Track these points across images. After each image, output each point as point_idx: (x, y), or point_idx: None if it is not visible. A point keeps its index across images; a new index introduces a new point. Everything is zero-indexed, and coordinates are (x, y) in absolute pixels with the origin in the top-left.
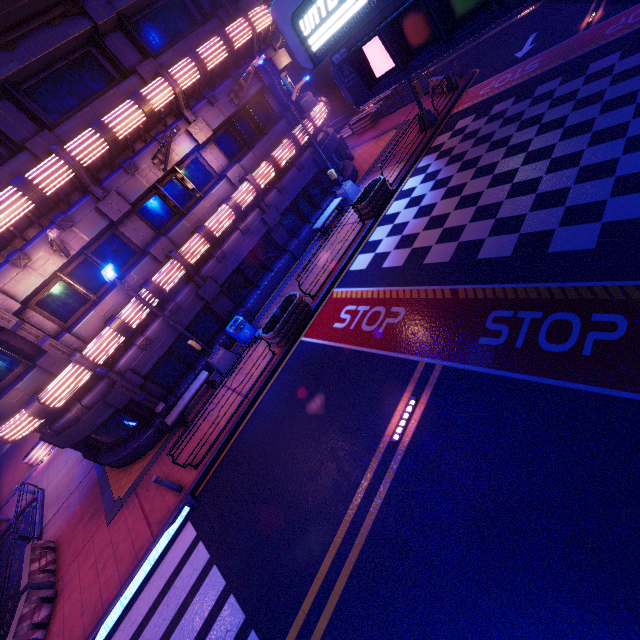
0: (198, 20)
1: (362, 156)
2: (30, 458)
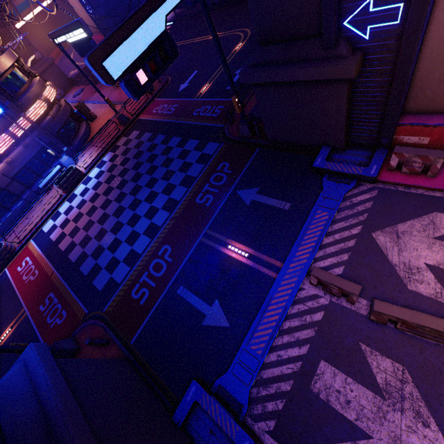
0: None
1: (100, 119)
2: None
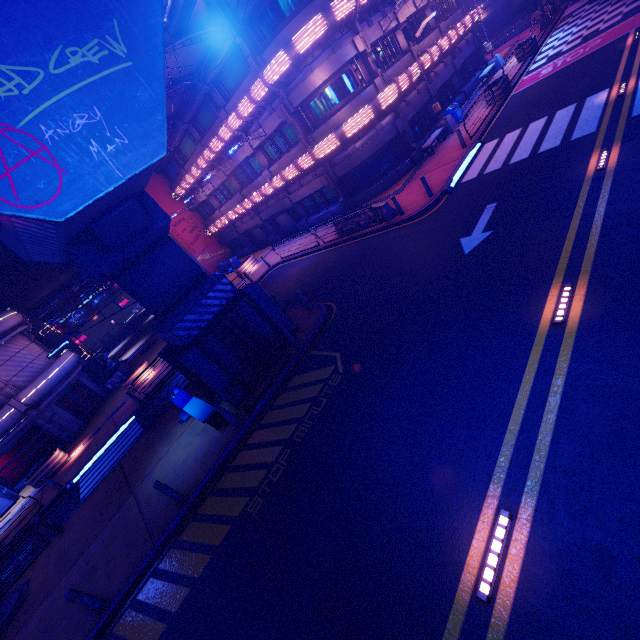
0: None
1: None
2: (242, 268)
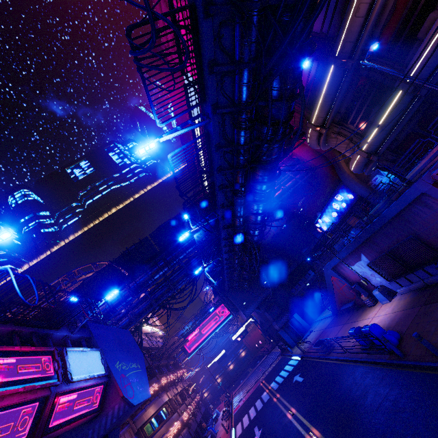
0: (175, 369)
1: None
2: None
